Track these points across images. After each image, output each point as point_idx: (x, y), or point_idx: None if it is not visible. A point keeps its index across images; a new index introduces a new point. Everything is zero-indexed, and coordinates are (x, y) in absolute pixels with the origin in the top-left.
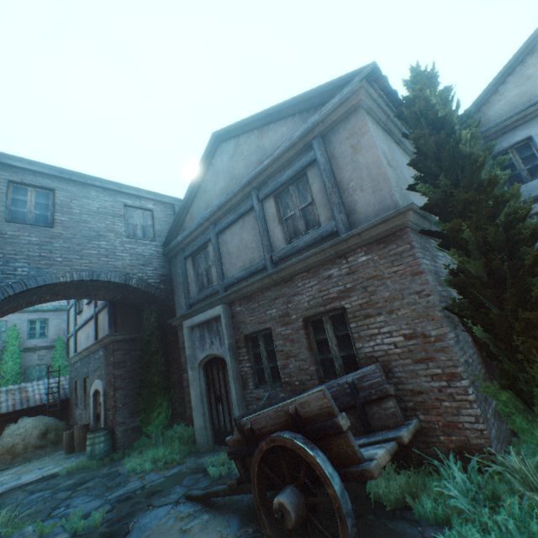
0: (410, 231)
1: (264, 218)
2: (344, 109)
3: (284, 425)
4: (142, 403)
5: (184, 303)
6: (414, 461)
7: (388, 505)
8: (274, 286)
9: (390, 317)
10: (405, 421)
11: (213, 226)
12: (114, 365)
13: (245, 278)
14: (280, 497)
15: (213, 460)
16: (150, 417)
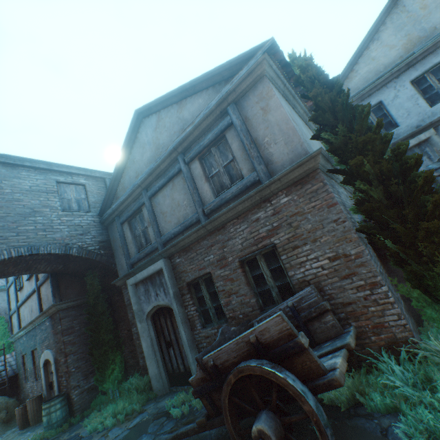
0: (321, 172)
1: (192, 178)
2: (251, 79)
3: (246, 355)
4: (95, 363)
5: (125, 264)
6: (355, 363)
7: (342, 406)
8: (209, 235)
9: (315, 245)
10: (344, 330)
11: (145, 191)
12: (63, 332)
13: (181, 232)
14: (258, 424)
15: (173, 401)
16: (105, 374)
